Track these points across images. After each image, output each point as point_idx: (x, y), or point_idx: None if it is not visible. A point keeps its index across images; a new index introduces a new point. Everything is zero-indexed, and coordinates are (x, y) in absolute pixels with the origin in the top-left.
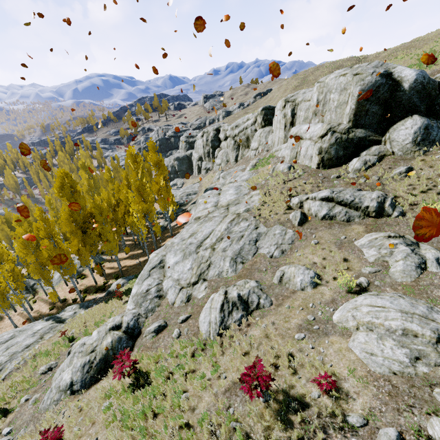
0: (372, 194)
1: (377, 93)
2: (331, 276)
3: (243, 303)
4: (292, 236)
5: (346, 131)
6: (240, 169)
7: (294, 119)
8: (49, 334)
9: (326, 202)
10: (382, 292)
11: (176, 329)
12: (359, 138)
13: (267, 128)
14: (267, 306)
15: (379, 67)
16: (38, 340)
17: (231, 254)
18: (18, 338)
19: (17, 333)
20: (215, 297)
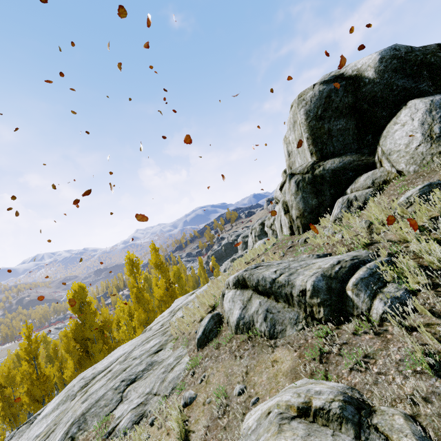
0: (332, 259)
1: (330, 105)
2: None
3: None
4: (179, 375)
5: (309, 169)
6: None
7: None
8: None
9: (242, 290)
10: None
11: None
12: (332, 171)
13: None
14: None
15: (324, 78)
16: None
17: (80, 411)
18: None
19: None
20: None
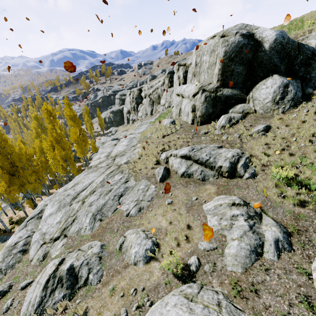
0: (229, 153)
1: (240, 54)
2: (169, 247)
3: (72, 277)
4: (153, 193)
5: (214, 90)
6: (150, 121)
7: (186, 81)
8: None
9: (186, 160)
10: (207, 285)
11: (8, 300)
12: (226, 97)
13: (172, 88)
14: (94, 284)
15: (242, 29)
16: None
17: (94, 210)
18: None
19: None
20: (48, 267)
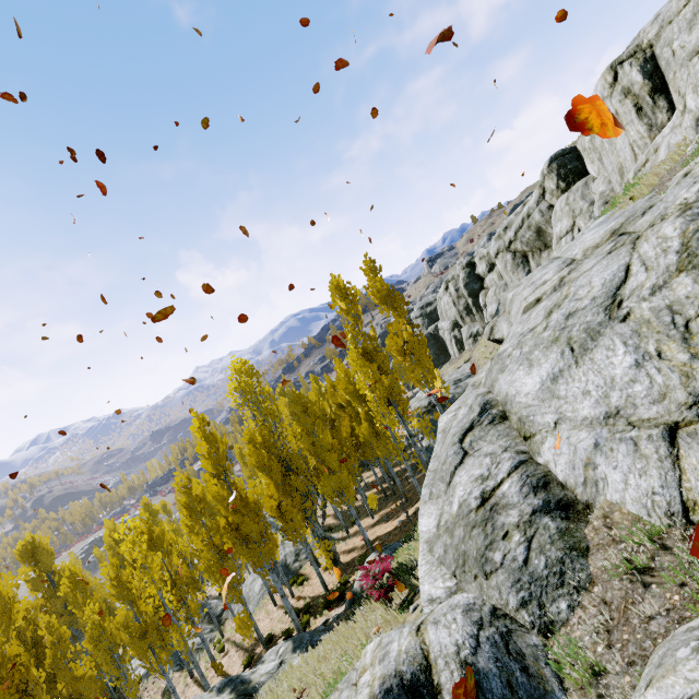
0: None
1: None
2: None
3: None
4: None
5: None
6: None
7: (658, 79)
8: None
9: None
10: None
11: None
12: None
13: (577, 183)
14: None
15: None
16: None
17: None
18: None
19: None
20: None
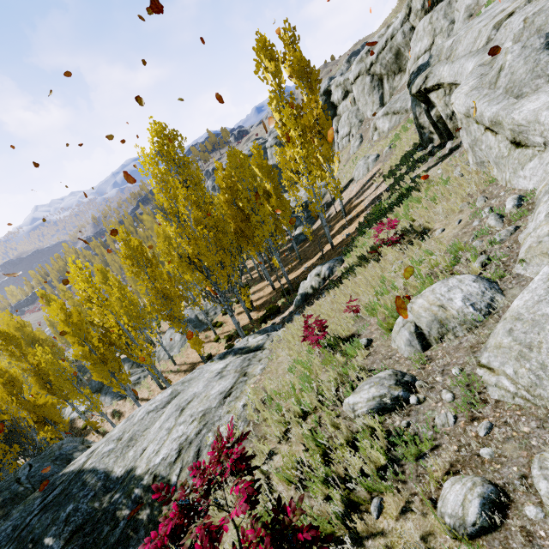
0: None
1: None
2: None
3: None
4: None
5: None
6: None
7: None
8: (255, 366)
9: None
10: None
11: None
12: None
13: (440, 3)
14: None
15: None
16: (240, 379)
17: None
18: (190, 389)
19: (180, 387)
20: None
